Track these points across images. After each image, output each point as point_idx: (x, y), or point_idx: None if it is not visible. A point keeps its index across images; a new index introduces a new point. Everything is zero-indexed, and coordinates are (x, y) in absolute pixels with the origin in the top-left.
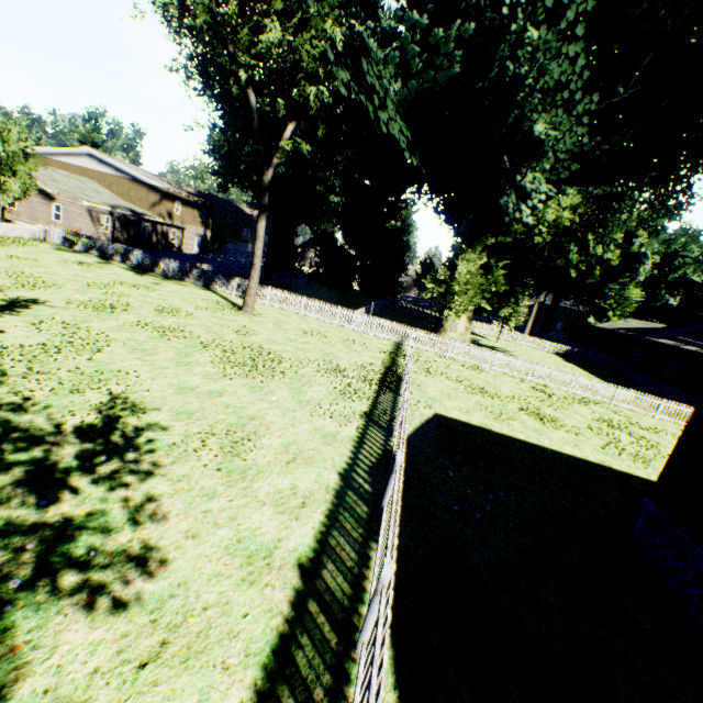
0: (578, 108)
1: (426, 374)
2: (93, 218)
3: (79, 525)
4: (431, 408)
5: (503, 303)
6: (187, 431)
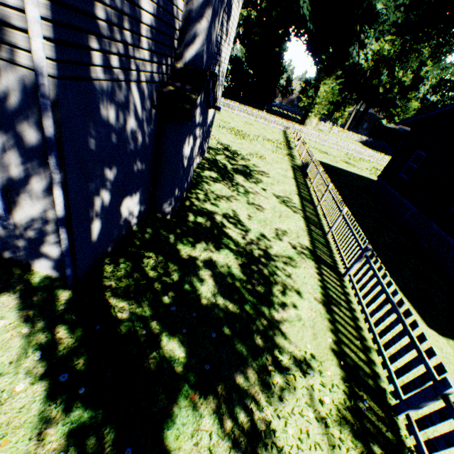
0: (400, 1)
1: None
2: None
3: (247, 166)
4: None
5: (336, 110)
6: (245, 153)
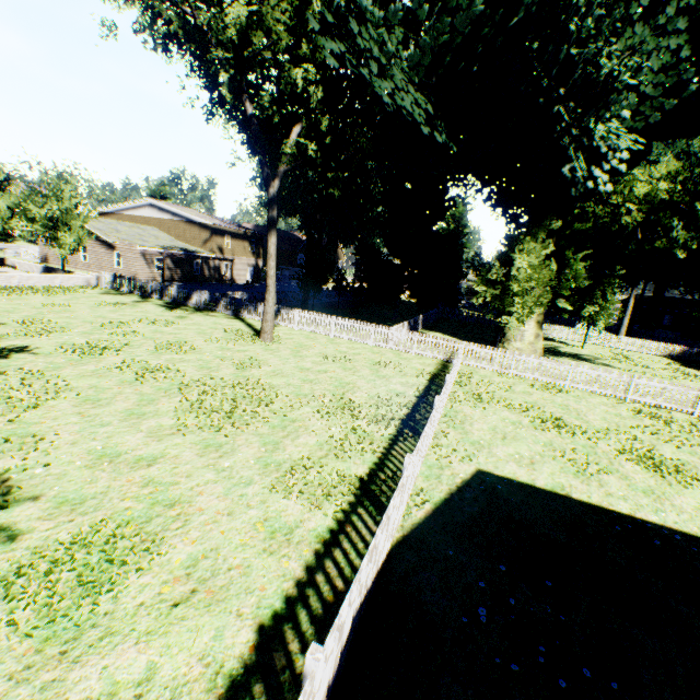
0: (667, 10)
1: (476, 402)
2: (148, 260)
3: None
4: (471, 460)
5: (586, 300)
6: (46, 539)
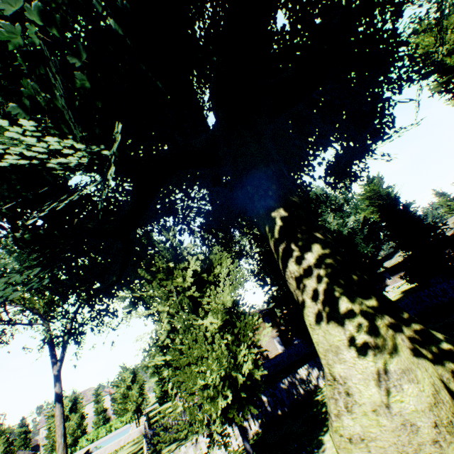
0: None
1: None
2: None
3: None
4: None
5: None
6: None
